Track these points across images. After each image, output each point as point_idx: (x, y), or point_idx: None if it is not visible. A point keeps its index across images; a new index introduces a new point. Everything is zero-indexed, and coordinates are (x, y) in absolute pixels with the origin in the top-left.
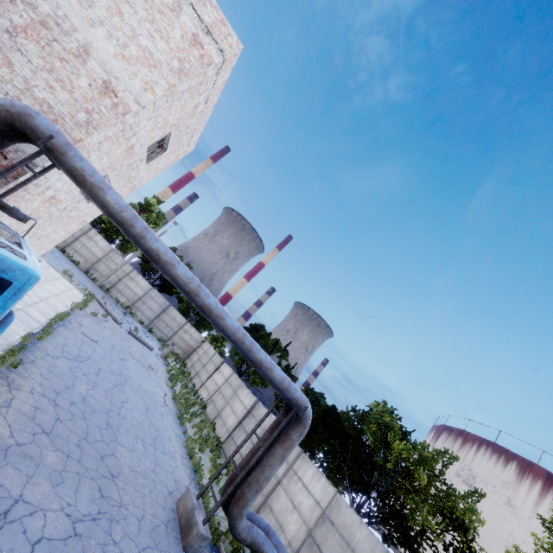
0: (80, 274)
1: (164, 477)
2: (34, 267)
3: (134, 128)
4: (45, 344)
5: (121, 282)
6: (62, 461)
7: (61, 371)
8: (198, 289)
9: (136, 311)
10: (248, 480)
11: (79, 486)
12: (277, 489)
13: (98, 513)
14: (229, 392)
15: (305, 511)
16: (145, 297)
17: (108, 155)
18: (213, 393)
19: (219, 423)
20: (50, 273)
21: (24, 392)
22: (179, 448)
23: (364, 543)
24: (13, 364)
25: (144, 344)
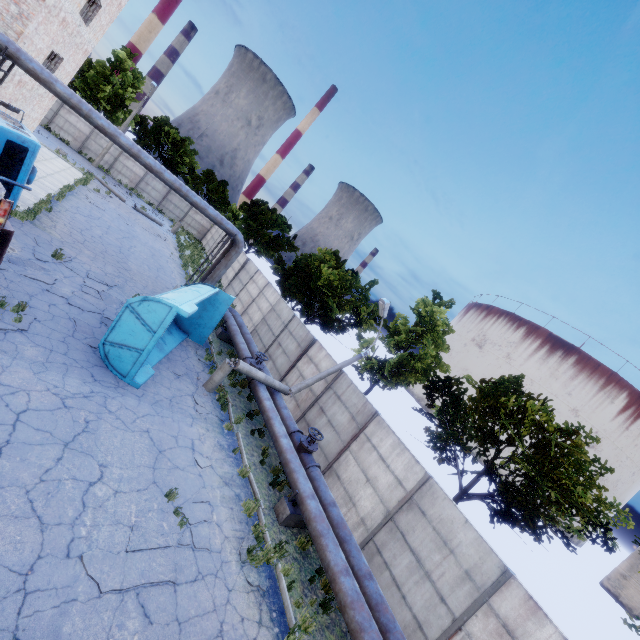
0: (74, 154)
1: (164, 283)
2: (36, 140)
3: (57, 6)
4: (63, 204)
5: (118, 162)
6: (94, 255)
7: (80, 221)
8: (139, 153)
9: (142, 193)
10: (208, 277)
11: (106, 265)
12: (252, 304)
13: (119, 276)
14: None
15: (264, 310)
16: (147, 178)
17: (47, 35)
18: None
19: (223, 278)
20: (45, 153)
21: (61, 224)
22: (180, 278)
23: (286, 314)
24: (48, 209)
25: (153, 220)
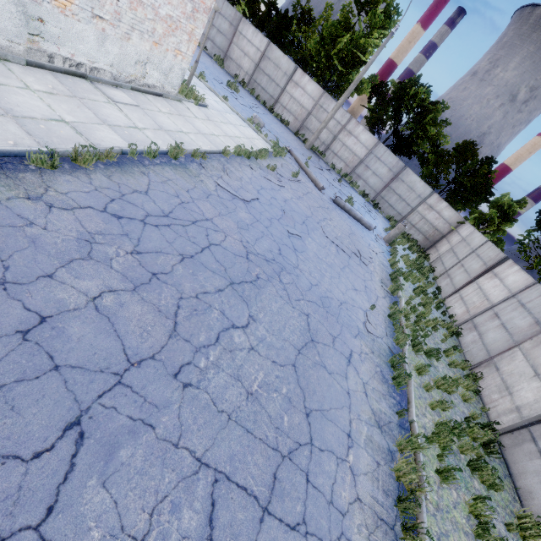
0: (286, 134)
1: None
2: None
3: None
4: (60, 179)
5: (336, 140)
6: None
7: (36, 238)
8: None
9: (356, 180)
10: None
11: None
12: None
13: None
14: (520, 322)
15: None
16: (368, 159)
17: None
18: (478, 313)
19: (489, 380)
20: (225, 117)
21: None
22: (370, 480)
23: None
24: None
25: (357, 220)
